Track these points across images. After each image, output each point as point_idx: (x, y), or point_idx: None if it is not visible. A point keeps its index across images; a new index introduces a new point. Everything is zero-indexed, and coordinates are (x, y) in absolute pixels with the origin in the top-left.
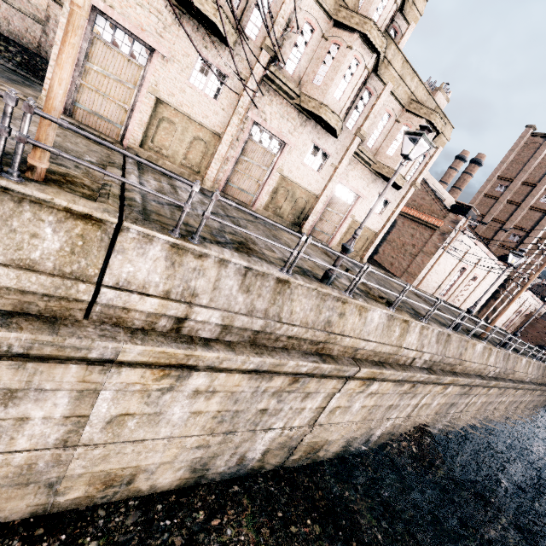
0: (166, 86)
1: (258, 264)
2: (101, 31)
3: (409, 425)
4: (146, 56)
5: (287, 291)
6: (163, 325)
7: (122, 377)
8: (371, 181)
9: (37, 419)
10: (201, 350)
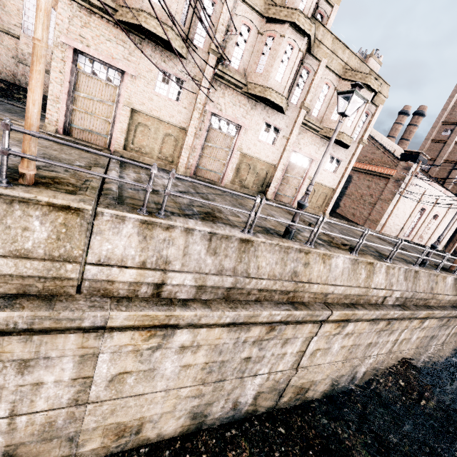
0: (137, 98)
1: (220, 229)
2: (83, 66)
3: (391, 360)
4: (119, 78)
5: (251, 249)
6: (144, 292)
7: (115, 340)
8: (321, 145)
9: (49, 383)
10: (180, 310)
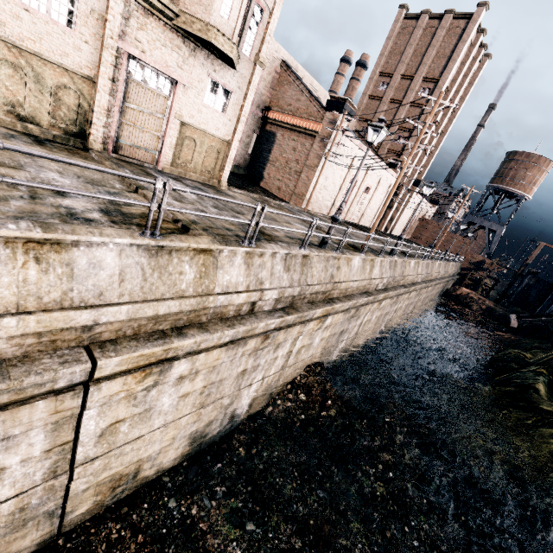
0: None
1: None
2: None
3: (291, 375)
4: None
5: None
6: None
7: None
8: (187, 52)
9: None
10: None
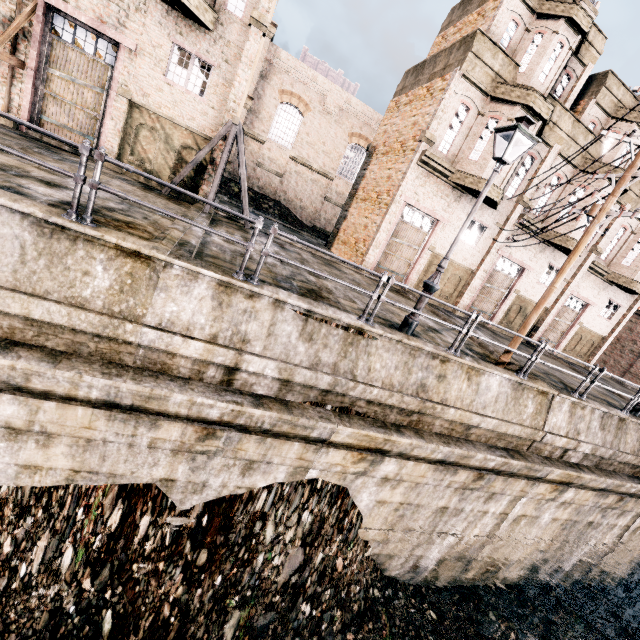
0: (441, 243)
1: (610, 409)
2: (405, 216)
3: None
4: (429, 225)
5: (623, 426)
6: (556, 454)
7: (537, 489)
8: (602, 289)
9: (489, 513)
10: (582, 472)
